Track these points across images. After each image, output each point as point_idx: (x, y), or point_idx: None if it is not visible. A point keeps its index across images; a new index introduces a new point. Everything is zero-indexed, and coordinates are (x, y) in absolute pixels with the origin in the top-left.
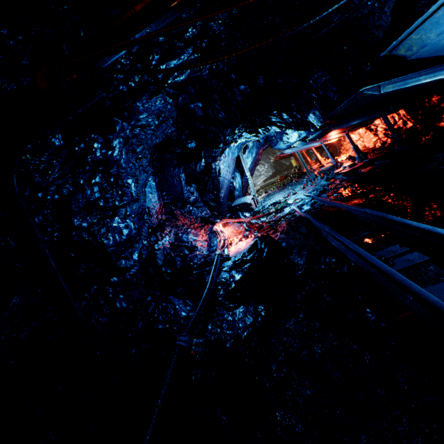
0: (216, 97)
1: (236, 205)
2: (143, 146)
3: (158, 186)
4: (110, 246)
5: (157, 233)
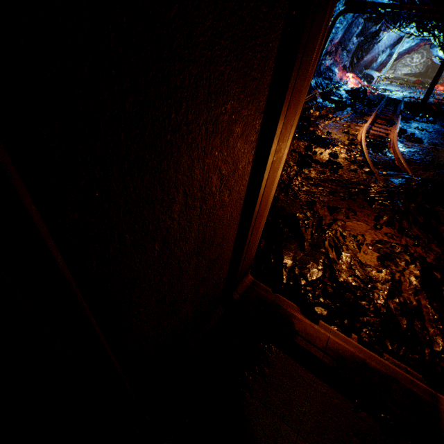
0: None
1: (366, 73)
2: None
3: (346, 30)
4: None
5: (327, 56)
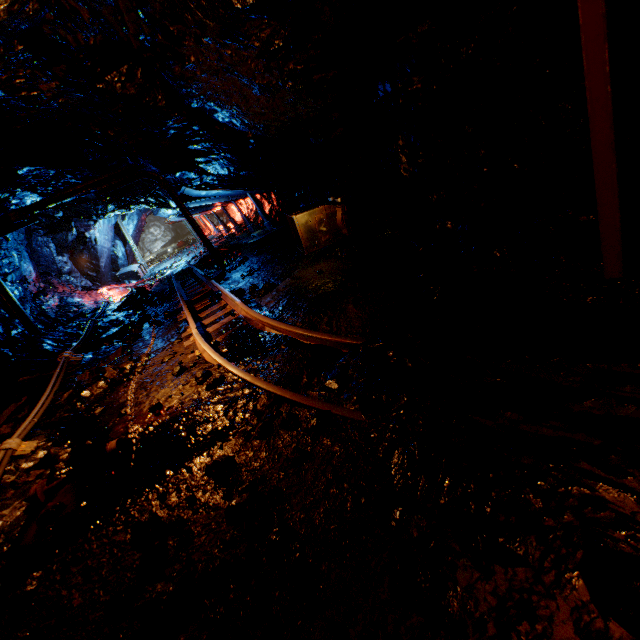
0: None
1: (121, 274)
2: None
3: (32, 257)
4: None
5: (41, 297)
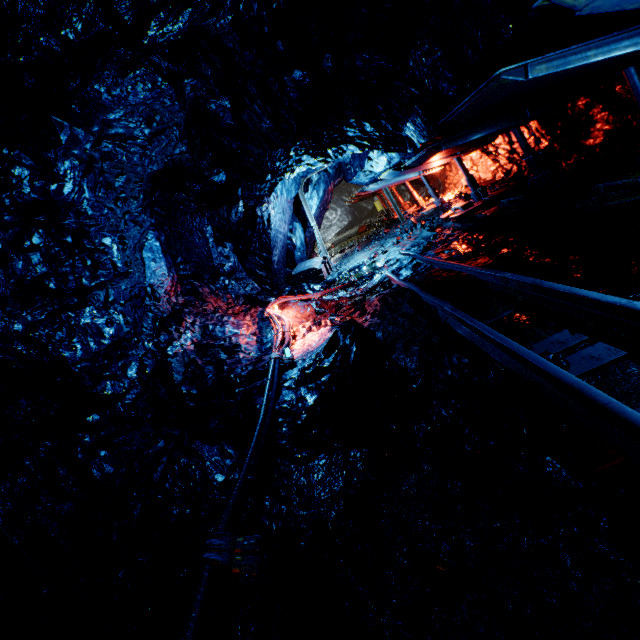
0: (255, 91)
1: (298, 272)
2: (126, 177)
3: (166, 249)
4: (78, 361)
5: (170, 328)
